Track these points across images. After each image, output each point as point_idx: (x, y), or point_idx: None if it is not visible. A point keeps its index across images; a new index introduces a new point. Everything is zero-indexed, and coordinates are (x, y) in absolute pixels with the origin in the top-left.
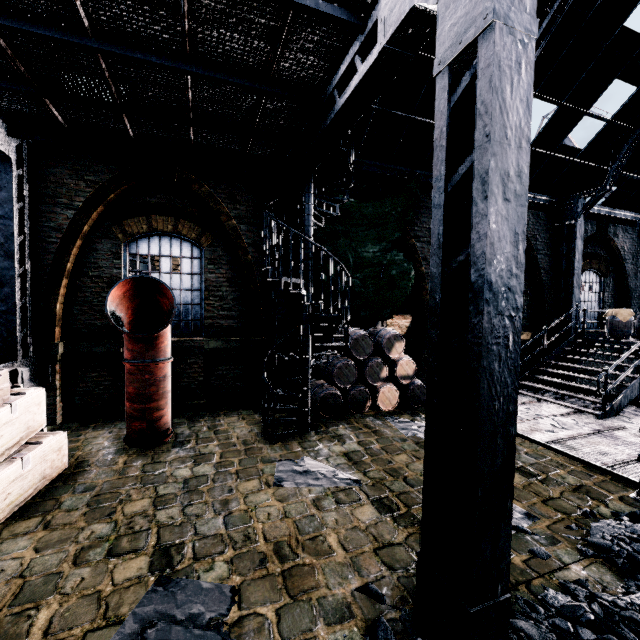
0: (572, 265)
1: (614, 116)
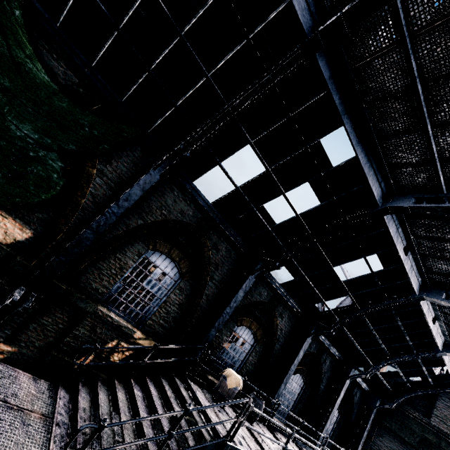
0: (225, 307)
1: (302, 214)
